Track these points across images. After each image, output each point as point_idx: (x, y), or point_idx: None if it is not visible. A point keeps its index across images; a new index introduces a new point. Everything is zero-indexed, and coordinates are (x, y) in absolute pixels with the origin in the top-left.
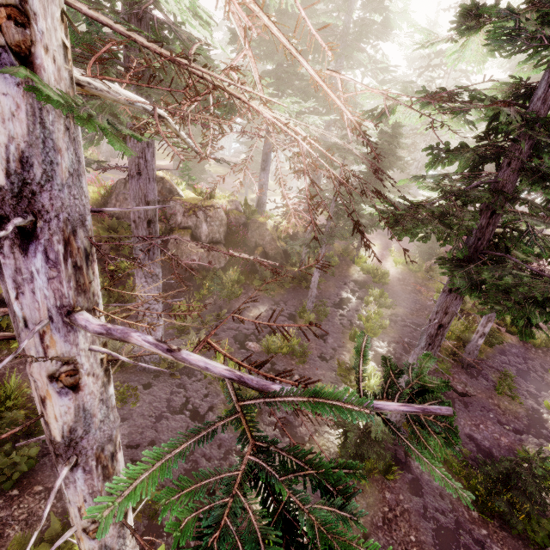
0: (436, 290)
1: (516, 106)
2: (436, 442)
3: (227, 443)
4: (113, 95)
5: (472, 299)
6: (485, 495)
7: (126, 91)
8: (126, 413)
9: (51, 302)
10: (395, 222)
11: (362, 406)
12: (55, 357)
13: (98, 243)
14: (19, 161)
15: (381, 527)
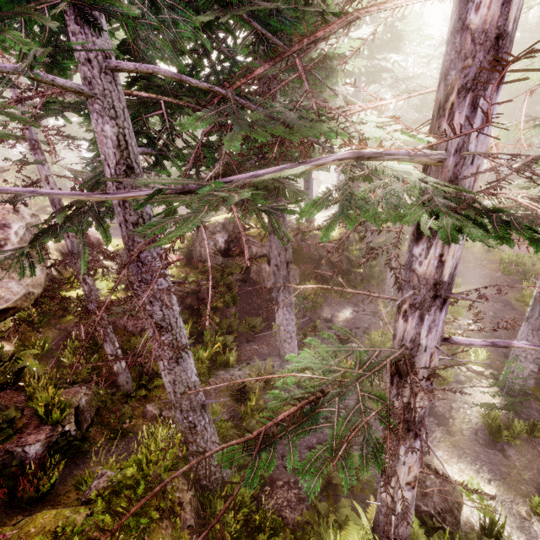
0: (499, 261)
1: None
2: None
3: None
4: None
5: None
6: None
7: None
8: None
9: (439, 334)
10: None
11: None
12: (443, 365)
13: None
14: (454, 268)
15: None
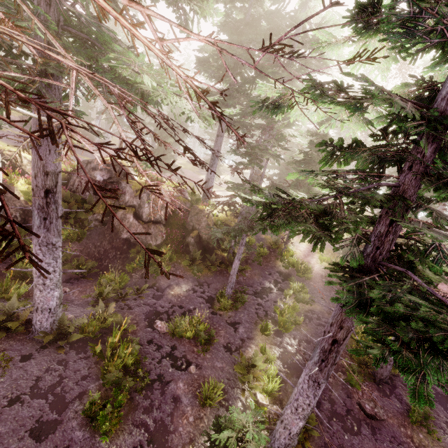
0: None
1: (418, 106)
2: None
3: (77, 446)
4: None
5: (355, 323)
6: None
7: None
8: None
9: None
10: (268, 216)
11: None
12: None
13: None
14: None
15: None
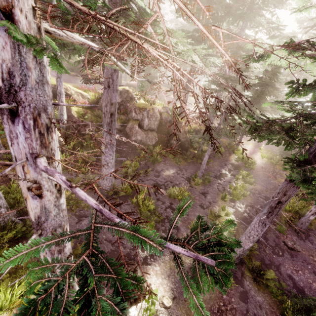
0: None
1: None
2: (207, 280)
3: None
4: (70, 39)
5: (301, 189)
6: (291, 315)
7: (79, 37)
8: (88, 213)
9: (27, 150)
10: (254, 130)
11: (158, 244)
12: (27, 178)
13: (54, 122)
14: (8, 73)
15: (215, 313)
